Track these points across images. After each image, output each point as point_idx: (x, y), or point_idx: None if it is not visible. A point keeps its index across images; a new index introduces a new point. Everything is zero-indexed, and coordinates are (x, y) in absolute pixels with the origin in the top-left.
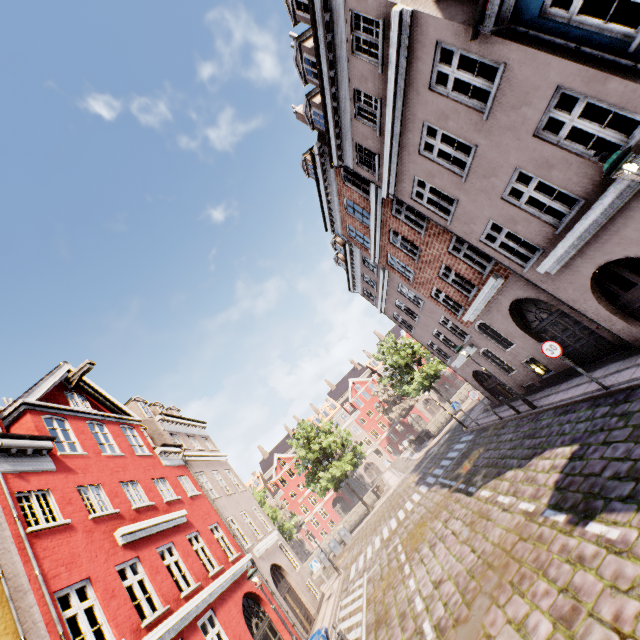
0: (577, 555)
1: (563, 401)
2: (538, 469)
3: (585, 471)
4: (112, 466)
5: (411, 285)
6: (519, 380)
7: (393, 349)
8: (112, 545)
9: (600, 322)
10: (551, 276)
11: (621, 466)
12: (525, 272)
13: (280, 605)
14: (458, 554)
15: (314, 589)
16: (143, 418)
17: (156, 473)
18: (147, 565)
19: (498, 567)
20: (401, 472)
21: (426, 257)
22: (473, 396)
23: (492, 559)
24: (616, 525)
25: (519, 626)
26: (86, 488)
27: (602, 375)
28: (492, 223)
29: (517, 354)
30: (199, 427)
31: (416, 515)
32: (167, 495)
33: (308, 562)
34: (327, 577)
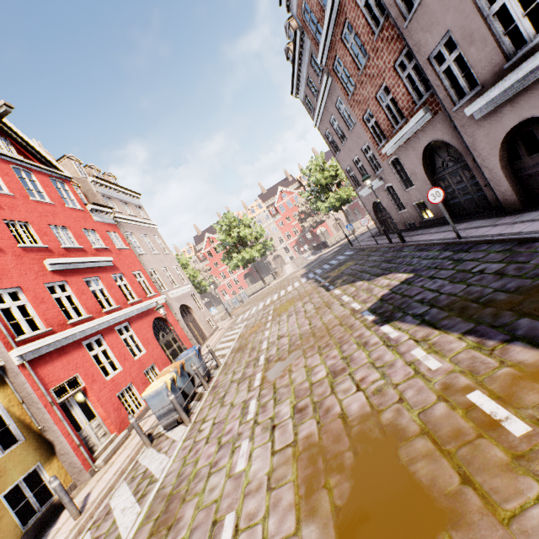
0: (365, 341)
1: (425, 241)
2: (378, 284)
3: (405, 293)
4: (41, 211)
5: (349, 102)
6: (405, 218)
7: (320, 168)
8: (41, 269)
9: (490, 181)
10: (474, 122)
11: (429, 295)
12: (453, 111)
13: (183, 328)
14: (300, 324)
15: (212, 323)
16: (77, 177)
17: (86, 225)
18: (74, 288)
19: (317, 337)
20: (297, 266)
21: (371, 69)
22: (364, 222)
23: (317, 331)
24: (399, 330)
25: (309, 370)
26: (14, 223)
27: (465, 228)
28: (449, 37)
29: (413, 195)
30: (133, 197)
31: (290, 295)
32: (96, 244)
33: (219, 307)
34: (225, 318)
